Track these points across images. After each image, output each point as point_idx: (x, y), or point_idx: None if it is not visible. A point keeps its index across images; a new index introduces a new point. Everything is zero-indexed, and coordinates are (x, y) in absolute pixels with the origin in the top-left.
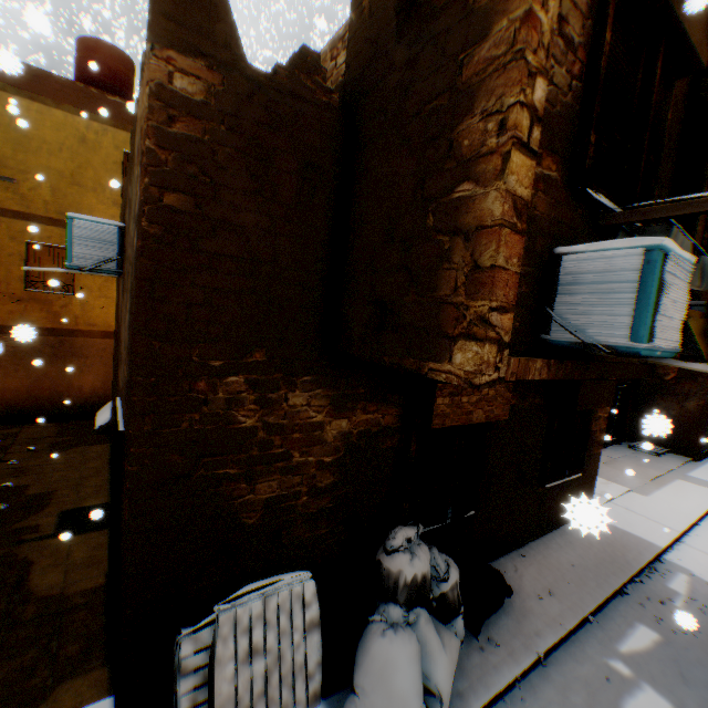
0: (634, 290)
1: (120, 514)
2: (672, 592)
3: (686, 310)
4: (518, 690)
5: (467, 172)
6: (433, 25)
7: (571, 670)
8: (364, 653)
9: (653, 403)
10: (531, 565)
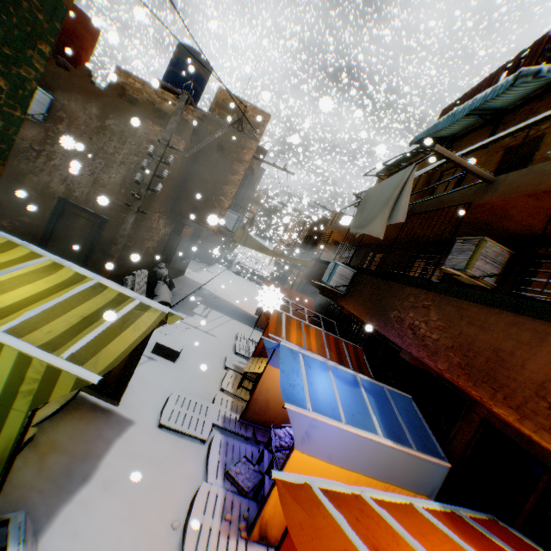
0: (235, 222)
1: (98, 244)
2: (205, 293)
3: None
4: (180, 303)
5: (224, 195)
6: (225, 160)
7: (188, 302)
8: (159, 288)
9: (203, 242)
10: (174, 284)
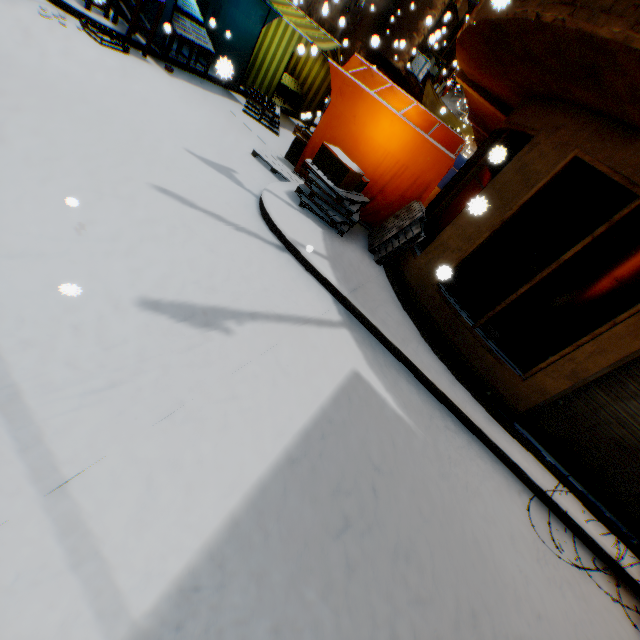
0: (422, 68)
1: None
2: None
3: (428, 79)
4: None
5: (417, 34)
6: None
7: None
8: None
9: None
10: None
